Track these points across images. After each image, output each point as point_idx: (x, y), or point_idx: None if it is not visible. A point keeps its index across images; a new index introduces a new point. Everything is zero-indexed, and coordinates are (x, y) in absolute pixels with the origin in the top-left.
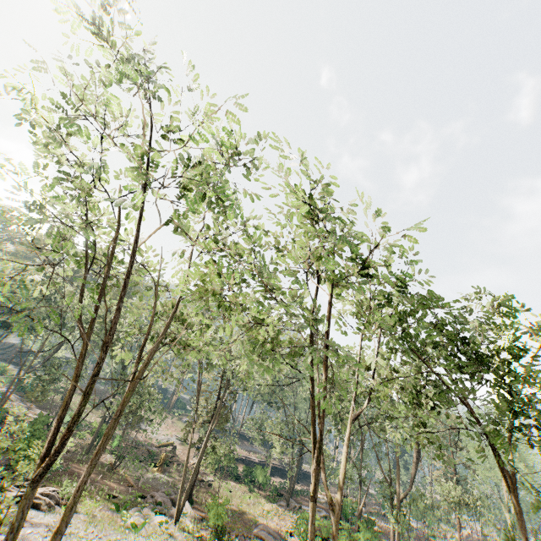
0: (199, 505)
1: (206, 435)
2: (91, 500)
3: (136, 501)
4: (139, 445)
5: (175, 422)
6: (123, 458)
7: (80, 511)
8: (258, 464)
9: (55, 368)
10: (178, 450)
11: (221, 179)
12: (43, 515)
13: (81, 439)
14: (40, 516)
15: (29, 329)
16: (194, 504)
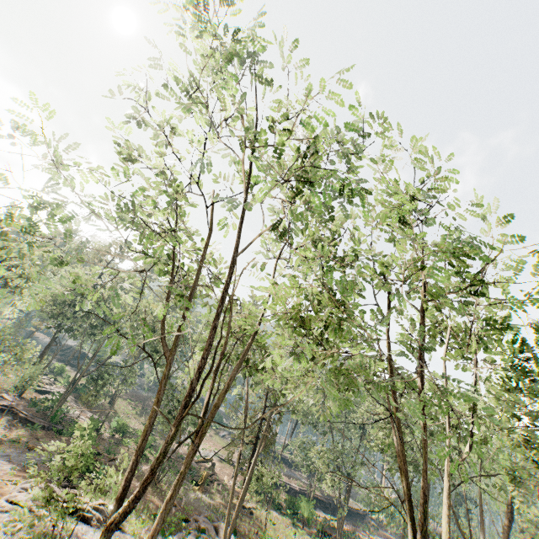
0: (242, 535)
1: (254, 460)
2: (137, 517)
3: (180, 524)
4: (179, 457)
5: (212, 436)
6: (166, 473)
7: (127, 531)
8: (298, 492)
9: (106, 373)
10: (217, 468)
11: (317, 175)
12: (93, 531)
13: (126, 447)
14: (90, 533)
15: (86, 333)
16: (237, 534)
